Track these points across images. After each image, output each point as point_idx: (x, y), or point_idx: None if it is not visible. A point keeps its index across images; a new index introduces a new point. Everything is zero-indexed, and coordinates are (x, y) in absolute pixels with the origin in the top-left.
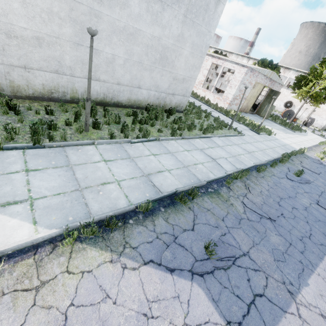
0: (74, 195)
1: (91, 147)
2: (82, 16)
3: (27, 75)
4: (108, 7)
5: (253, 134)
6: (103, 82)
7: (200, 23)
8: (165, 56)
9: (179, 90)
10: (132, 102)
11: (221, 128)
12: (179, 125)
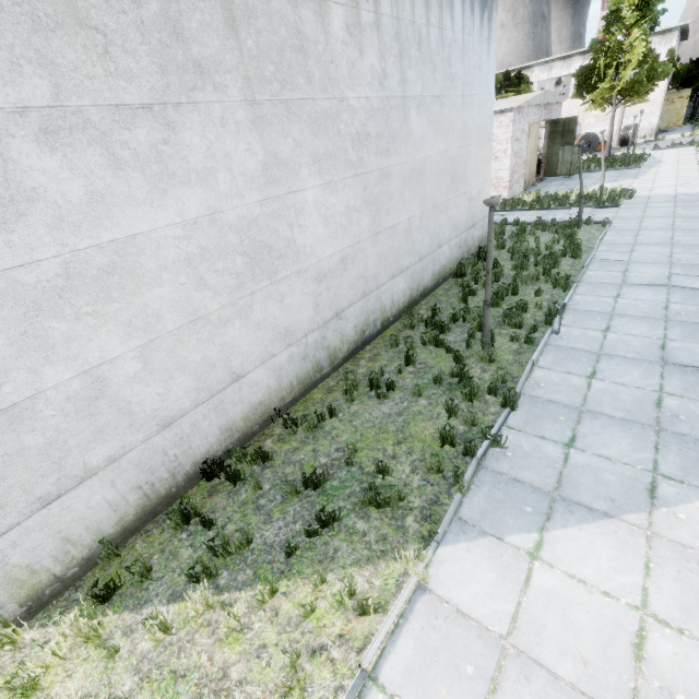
0: (669, 439)
1: (540, 372)
2: (374, 188)
3: (340, 325)
4: (394, 153)
5: (612, 211)
6: (405, 270)
7: (478, 91)
8: (455, 173)
9: (477, 214)
10: (437, 276)
11: (573, 233)
12: (543, 267)
